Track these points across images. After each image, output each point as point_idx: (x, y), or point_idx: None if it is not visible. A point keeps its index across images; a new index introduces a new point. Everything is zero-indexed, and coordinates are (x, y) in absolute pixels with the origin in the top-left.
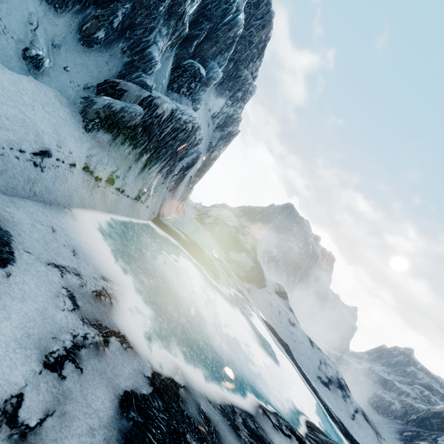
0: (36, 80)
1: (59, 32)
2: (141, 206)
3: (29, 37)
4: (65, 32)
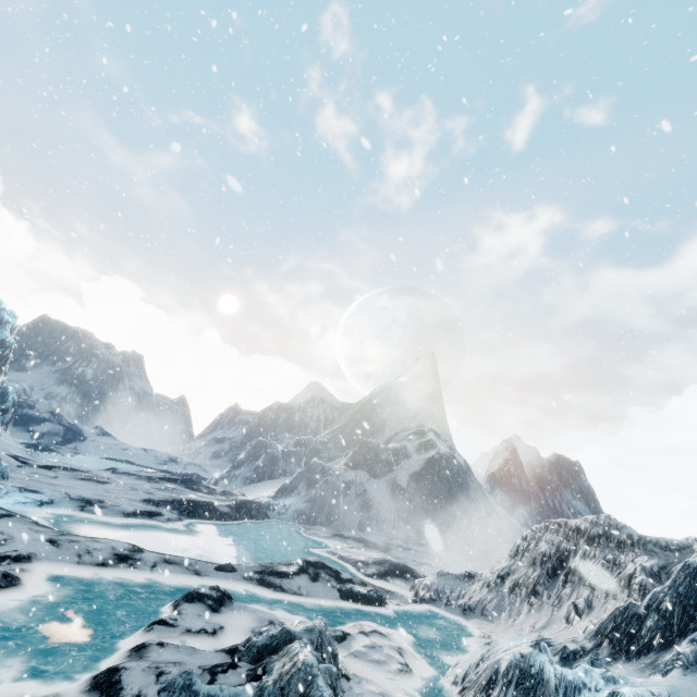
0: None
1: None
2: None
3: None
4: None
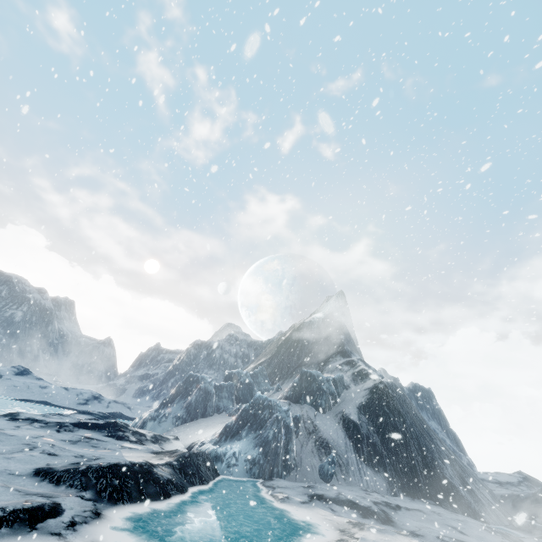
0: None
1: None
2: None
3: None
4: None
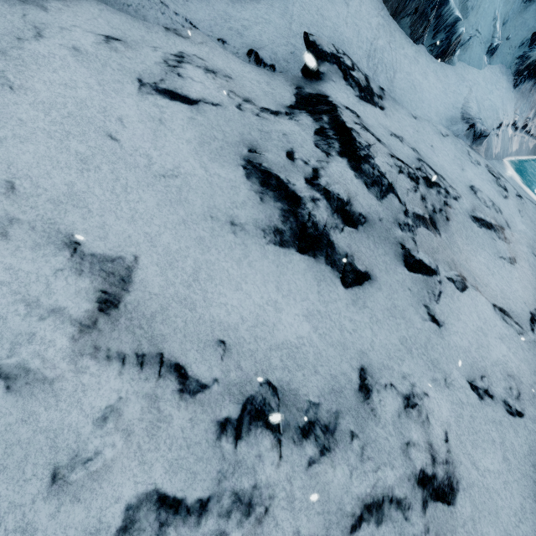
0: (489, 66)
1: (509, 8)
2: None
3: (491, 33)
4: (514, 3)
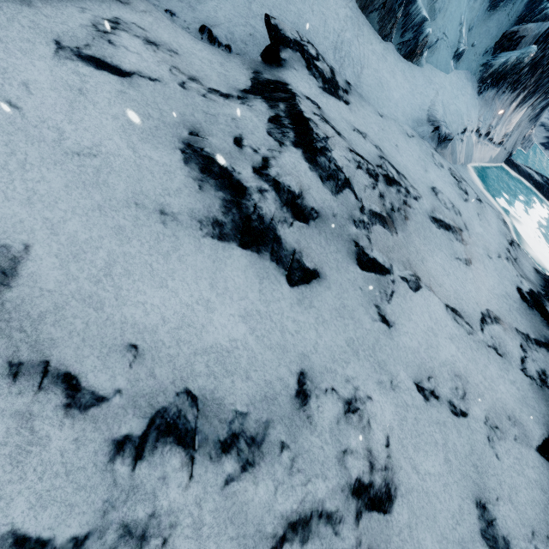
0: (456, 71)
1: (474, 15)
2: (500, 150)
3: (457, 38)
4: (479, 10)
